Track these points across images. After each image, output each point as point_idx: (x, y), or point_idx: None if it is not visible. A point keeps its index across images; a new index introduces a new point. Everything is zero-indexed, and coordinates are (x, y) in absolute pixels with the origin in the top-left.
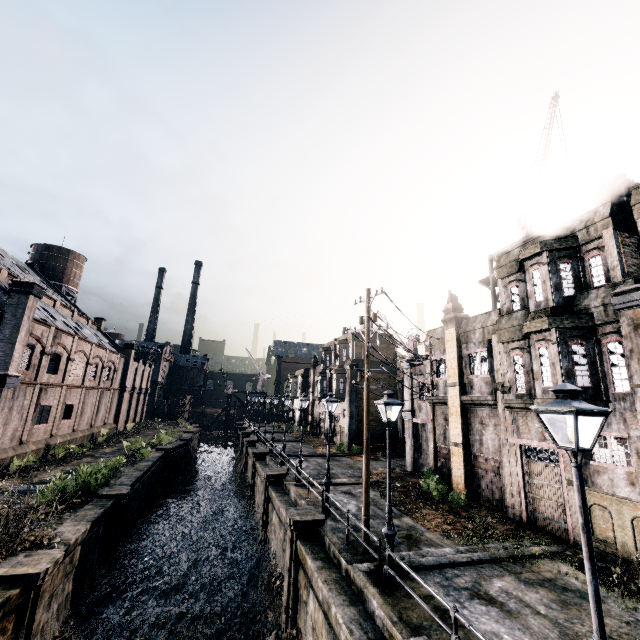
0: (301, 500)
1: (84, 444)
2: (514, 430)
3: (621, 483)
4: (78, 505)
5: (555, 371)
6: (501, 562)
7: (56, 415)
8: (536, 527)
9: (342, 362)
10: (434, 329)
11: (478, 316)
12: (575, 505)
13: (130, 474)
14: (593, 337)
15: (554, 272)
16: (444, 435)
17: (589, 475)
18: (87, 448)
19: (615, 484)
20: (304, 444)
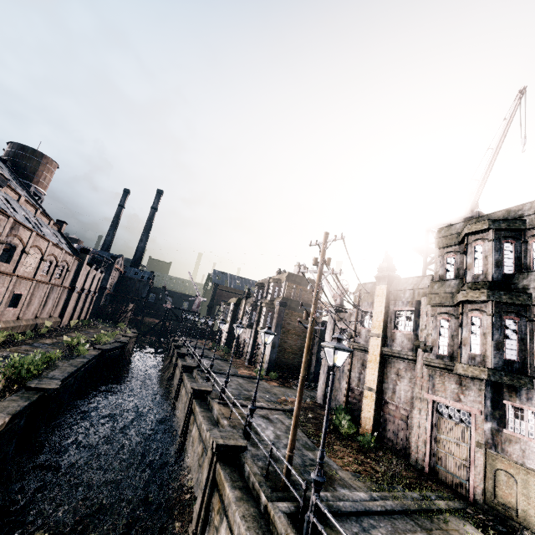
0: (223, 420)
1: (26, 332)
2: (429, 386)
3: (533, 456)
4: (3, 394)
5: (485, 341)
6: (411, 514)
7: (2, 301)
8: (436, 478)
9: (273, 298)
10: (365, 283)
11: (410, 278)
12: (480, 466)
13: (64, 368)
14: (527, 315)
15: (497, 249)
16: (359, 378)
17: (500, 442)
18: (28, 336)
19: (526, 455)
20: (227, 363)
